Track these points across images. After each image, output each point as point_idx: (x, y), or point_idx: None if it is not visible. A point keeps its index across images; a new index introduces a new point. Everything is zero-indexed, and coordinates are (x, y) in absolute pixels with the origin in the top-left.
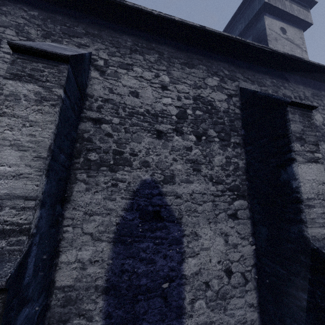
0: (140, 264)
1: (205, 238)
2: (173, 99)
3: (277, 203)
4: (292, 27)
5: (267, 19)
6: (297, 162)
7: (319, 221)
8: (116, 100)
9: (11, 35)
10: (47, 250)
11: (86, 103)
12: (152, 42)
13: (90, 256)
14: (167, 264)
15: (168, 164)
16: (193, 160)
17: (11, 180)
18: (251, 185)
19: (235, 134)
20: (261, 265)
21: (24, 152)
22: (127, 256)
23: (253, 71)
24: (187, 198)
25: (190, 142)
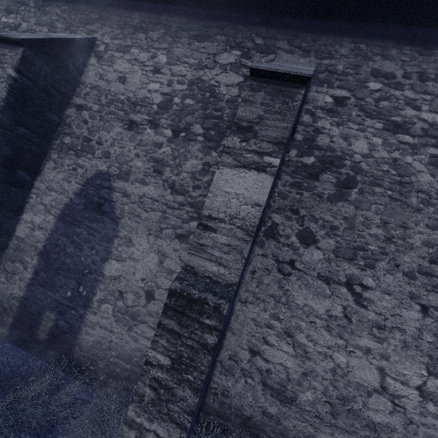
0: (70, 245)
1: (138, 249)
2: (162, 85)
3: None
4: None
5: None
6: (220, 163)
7: (213, 253)
8: (103, 86)
9: (45, 32)
10: (2, 200)
11: (77, 90)
12: (163, 15)
13: (40, 222)
14: (92, 256)
15: (129, 159)
16: (158, 160)
17: None
18: None
19: None
20: None
21: None
22: (64, 234)
23: (317, 33)
24: (135, 200)
25: (162, 138)
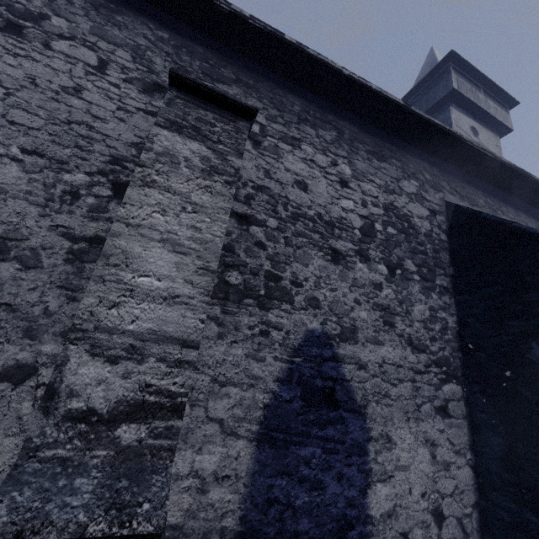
0: (299, 490)
1: (402, 448)
2: (356, 204)
3: (523, 396)
4: (486, 129)
5: (454, 112)
6: None
7: None
8: (274, 190)
9: (125, 60)
10: None
11: None
12: (329, 113)
13: (215, 466)
14: (343, 493)
15: (348, 307)
16: (383, 306)
17: (161, 305)
18: (466, 360)
19: (441, 272)
20: (489, 507)
21: (182, 256)
22: (279, 471)
23: (462, 181)
24: (375, 371)
25: (379, 276)
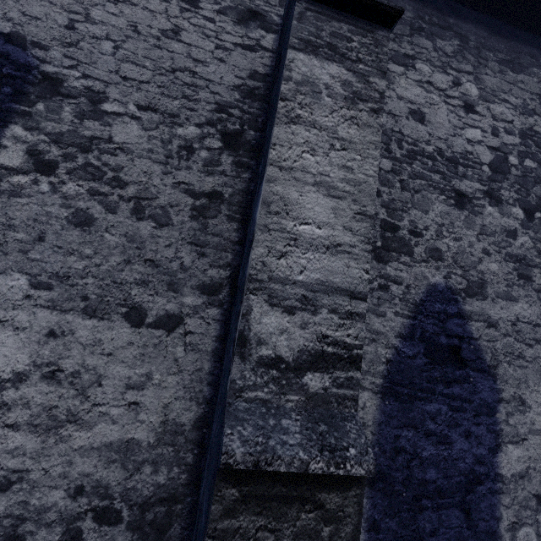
0: (425, 442)
1: (537, 412)
2: (484, 133)
3: None
4: None
5: None
6: None
7: None
8: (386, 124)
9: None
10: None
11: None
12: (449, 15)
13: None
14: (470, 450)
15: (475, 259)
16: (518, 257)
17: (324, 255)
18: None
19: None
20: None
21: (337, 201)
22: (404, 424)
23: None
24: (507, 330)
25: (513, 221)
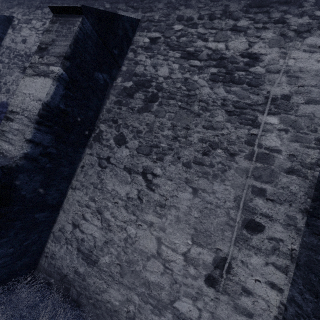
0: None
1: None
2: None
3: None
4: None
5: None
6: (25, 74)
7: (8, 136)
8: (13, 47)
9: None
10: None
11: None
12: None
13: None
14: None
15: None
16: None
17: None
18: None
19: None
20: None
21: None
22: None
23: None
24: None
25: None
